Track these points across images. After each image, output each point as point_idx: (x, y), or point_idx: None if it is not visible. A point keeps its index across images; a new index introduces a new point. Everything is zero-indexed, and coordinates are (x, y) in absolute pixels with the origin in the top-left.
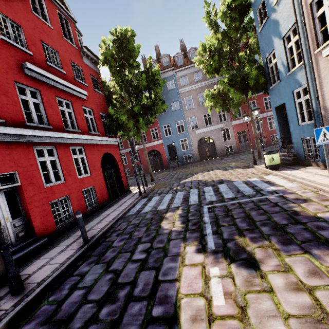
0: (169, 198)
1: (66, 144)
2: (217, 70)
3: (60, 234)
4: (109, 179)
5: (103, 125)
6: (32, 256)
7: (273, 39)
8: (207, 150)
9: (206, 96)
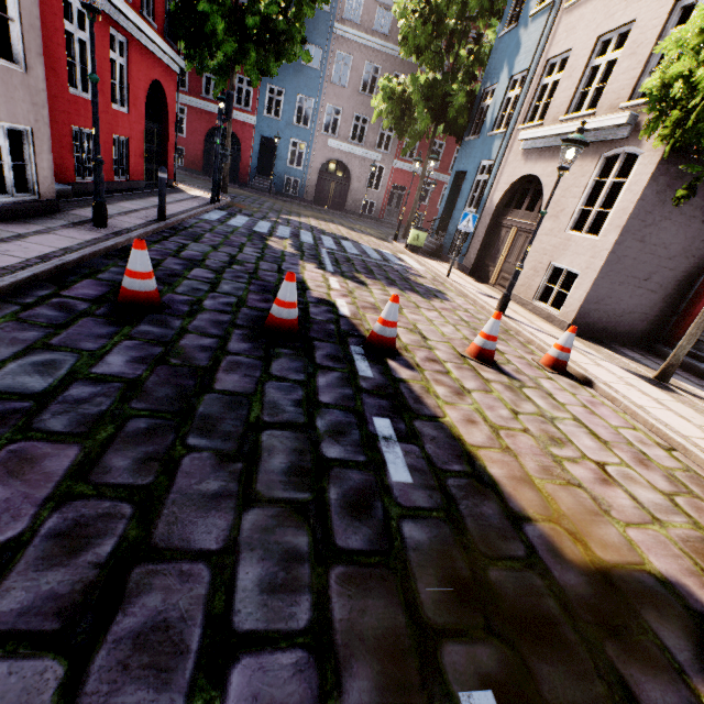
0: (268, 225)
1: (106, 16)
2: (420, 51)
3: (74, 195)
4: (148, 143)
5: (164, 7)
6: (61, 202)
7: (504, 67)
8: (333, 190)
9: (382, 87)
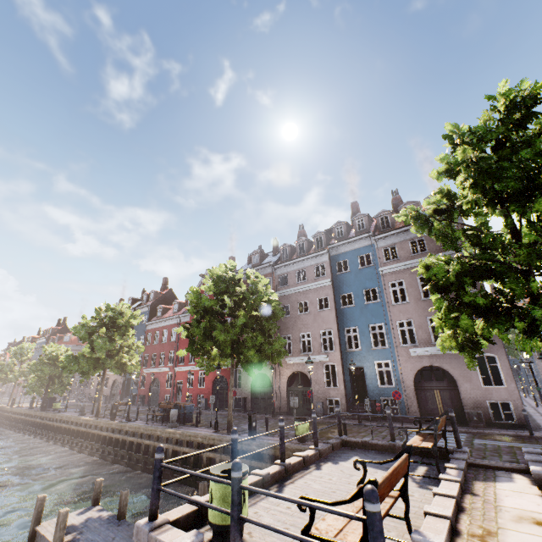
0: None
1: None
2: None
3: None
4: None
5: None
6: None
7: None
8: None
9: None
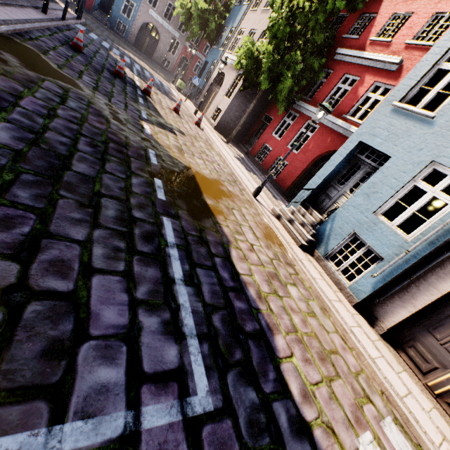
0: (108, 45)
1: None
2: None
3: None
4: None
5: None
6: None
7: (232, 21)
8: (147, 43)
9: None
